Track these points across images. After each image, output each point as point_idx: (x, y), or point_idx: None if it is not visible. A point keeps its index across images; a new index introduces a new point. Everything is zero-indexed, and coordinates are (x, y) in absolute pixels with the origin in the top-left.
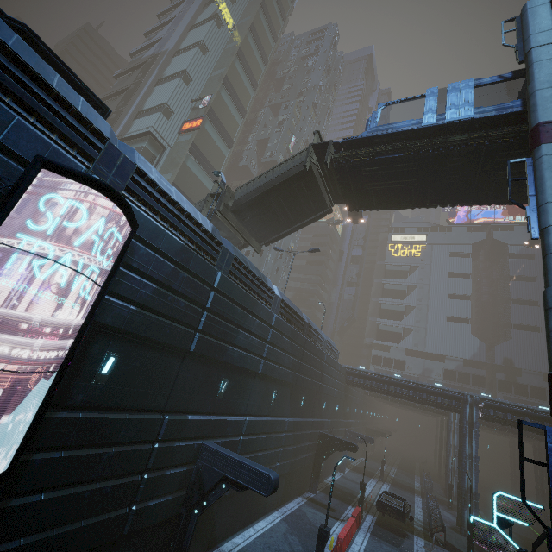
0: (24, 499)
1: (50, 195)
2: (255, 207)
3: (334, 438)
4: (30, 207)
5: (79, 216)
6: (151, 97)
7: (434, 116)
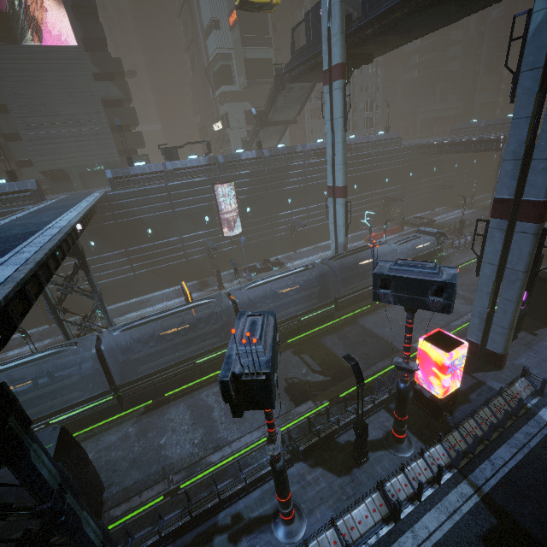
0: (249, 236)
1: (218, 187)
2: (275, 113)
3: (390, 197)
4: (217, 191)
5: (224, 186)
6: (202, 12)
7: (309, 44)
